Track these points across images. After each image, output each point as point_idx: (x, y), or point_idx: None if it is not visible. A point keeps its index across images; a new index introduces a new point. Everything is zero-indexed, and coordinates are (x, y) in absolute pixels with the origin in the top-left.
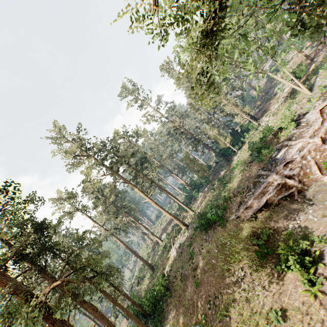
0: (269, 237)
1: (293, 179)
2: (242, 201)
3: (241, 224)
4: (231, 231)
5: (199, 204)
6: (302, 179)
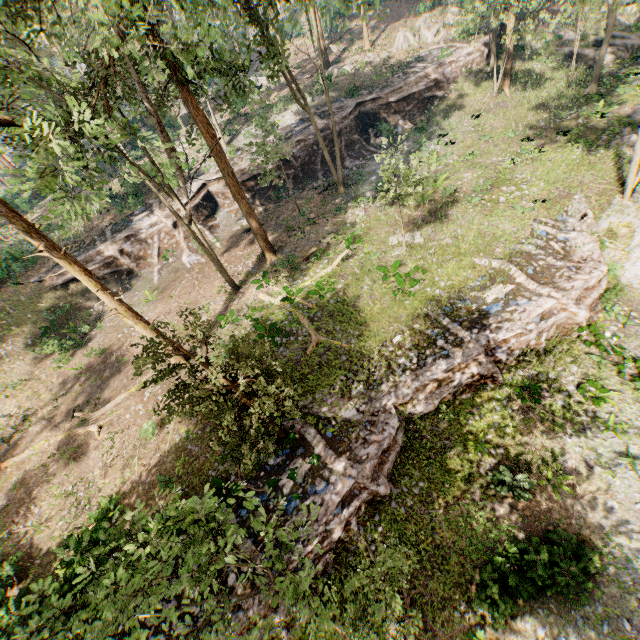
0: (70, 313)
1: (129, 257)
2: None
3: (44, 290)
4: (25, 297)
5: None
6: (140, 259)
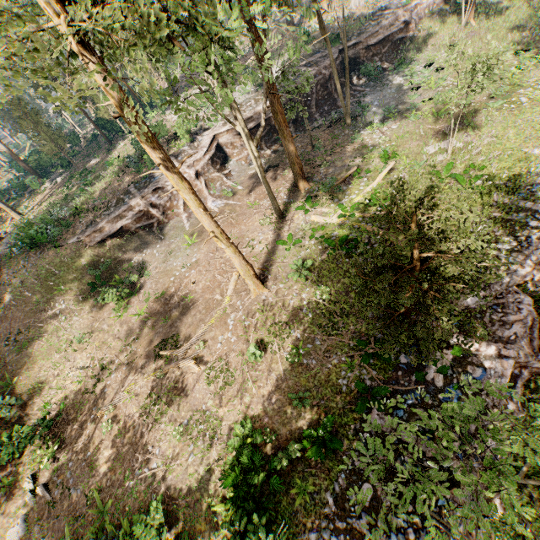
0: (111, 268)
1: (158, 209)
2: (95, 220)
3: (83, 250)
4: (66, 258)
5: (37, 204)
6: (167, 211)
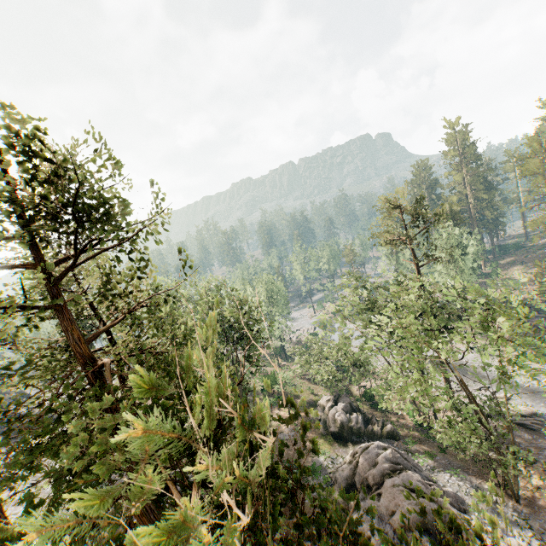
0: None
1: None
2: None
3: None
4: None
5: None
6: None
